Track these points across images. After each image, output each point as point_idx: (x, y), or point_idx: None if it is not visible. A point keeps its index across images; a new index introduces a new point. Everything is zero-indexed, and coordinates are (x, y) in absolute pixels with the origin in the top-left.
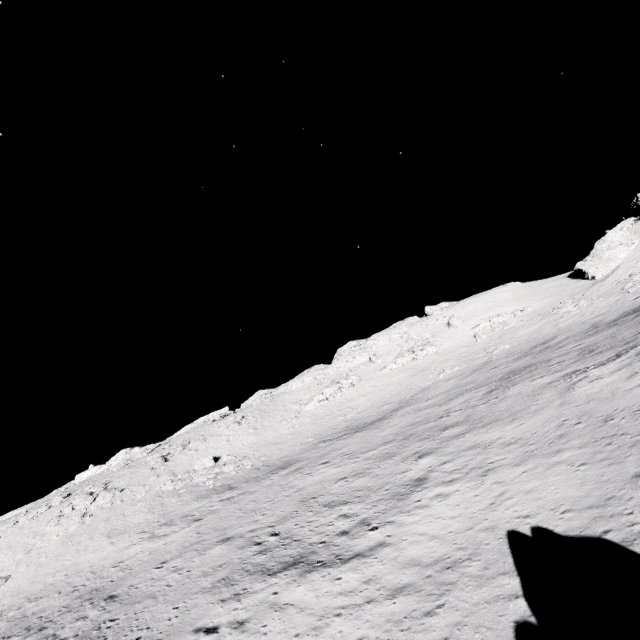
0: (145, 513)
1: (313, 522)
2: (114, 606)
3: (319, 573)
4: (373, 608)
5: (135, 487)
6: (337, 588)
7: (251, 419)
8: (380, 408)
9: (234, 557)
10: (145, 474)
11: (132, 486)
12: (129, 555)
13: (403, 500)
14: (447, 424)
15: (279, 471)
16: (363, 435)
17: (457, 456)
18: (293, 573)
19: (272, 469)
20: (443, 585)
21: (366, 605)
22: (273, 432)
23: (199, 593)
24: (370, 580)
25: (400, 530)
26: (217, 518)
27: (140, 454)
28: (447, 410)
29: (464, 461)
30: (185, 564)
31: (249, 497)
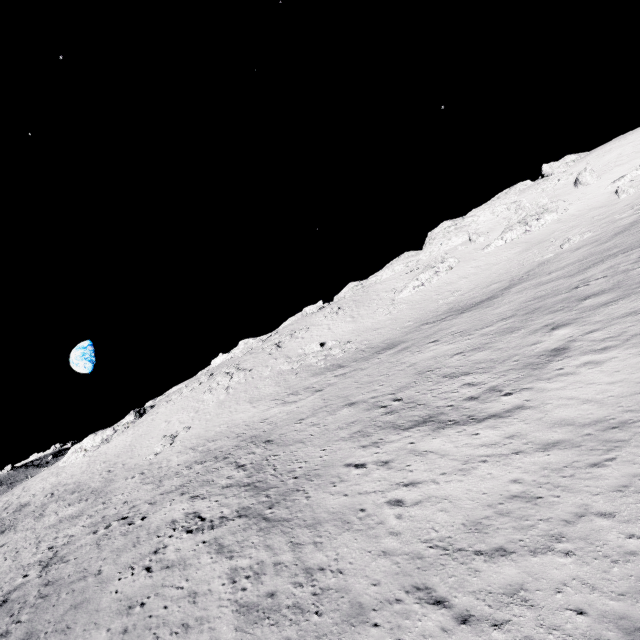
0: (273, 386)
1: (435, 390)
2: (273, 447)
3: (453, 429)
4: (523, 458)
5: (260, 368)
6: (476, 441)
7: (347, 309)
8: (486, 288)
9: (363, 416)
10: (265, 358)
11: (257, 367)
12: (270, 415)
13: (539, 369)
14: (587, 294)
15: (385, 351)
16: (472, 315)
17: (609, 324)
18: (425, 429)
19: (377, 350)
20: (610, 442)
21: (514, 455)
22: (370, 319)
23: (340, 441)
24: (513, 436)
25: (541, 395)
26: (337, 389)
27: (256, 343)
28: (584, 280)
29: (620, 328)
30: (320, 421)
31: (361, 373)
